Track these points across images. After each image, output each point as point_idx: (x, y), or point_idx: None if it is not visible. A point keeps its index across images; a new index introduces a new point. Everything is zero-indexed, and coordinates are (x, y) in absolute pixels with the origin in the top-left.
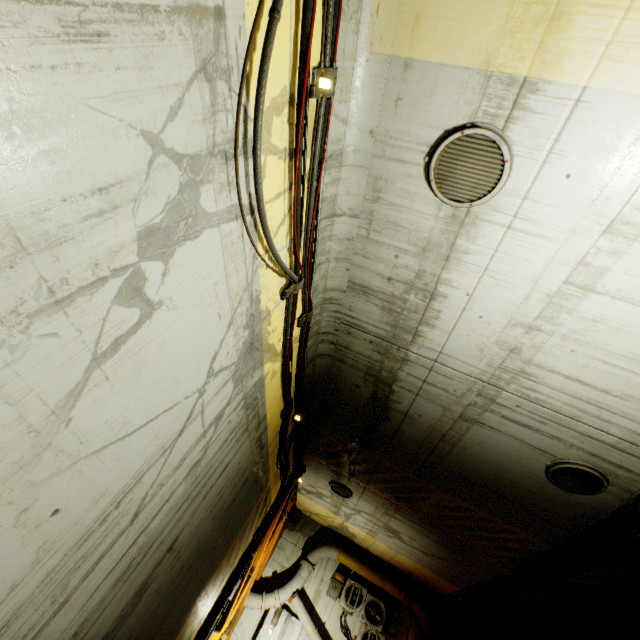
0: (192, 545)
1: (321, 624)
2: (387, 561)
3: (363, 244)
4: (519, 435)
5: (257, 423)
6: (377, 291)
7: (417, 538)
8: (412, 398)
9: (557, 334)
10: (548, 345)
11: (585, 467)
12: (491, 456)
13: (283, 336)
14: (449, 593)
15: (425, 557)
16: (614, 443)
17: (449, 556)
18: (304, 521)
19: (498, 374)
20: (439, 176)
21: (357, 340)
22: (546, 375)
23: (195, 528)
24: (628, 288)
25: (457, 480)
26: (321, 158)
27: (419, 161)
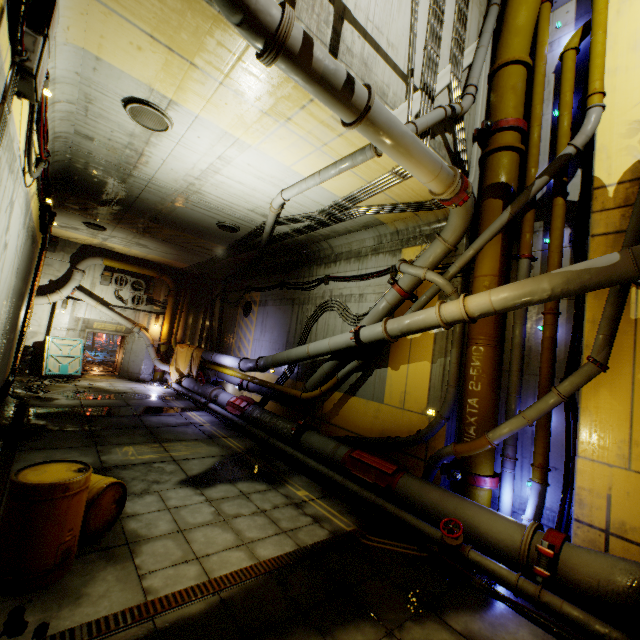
0: (18, 296)
1: (102, 300)
2: (143, 258)
3: (84, 118)
4: (203, 212)
5: (31, 229)
6: (102, 142)
7: (160, 248)
8: (140, 192)
9: (209, 183)
10: (207, 186)
11: (231, 225)
12: (192, 218)
13: (38, 184)
14: (185, 268)
15: (167, 255)
16: (239, 218)
17: (181, 254)
18: (64, 244)
19: (187, 191)
20: (133, 114)
21: (91, 159)
22: (208, 195)
23: (18, 290)
24: (231, 176)
25: (177, 226)
26: (46, 104)
27: (118, 100)
